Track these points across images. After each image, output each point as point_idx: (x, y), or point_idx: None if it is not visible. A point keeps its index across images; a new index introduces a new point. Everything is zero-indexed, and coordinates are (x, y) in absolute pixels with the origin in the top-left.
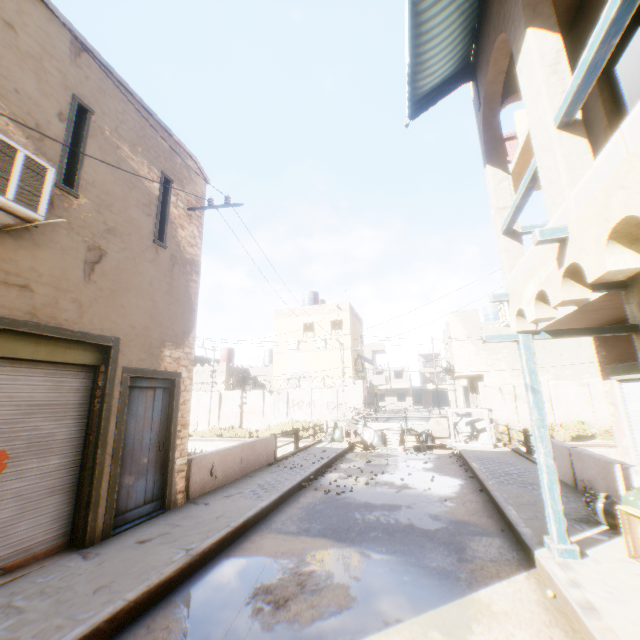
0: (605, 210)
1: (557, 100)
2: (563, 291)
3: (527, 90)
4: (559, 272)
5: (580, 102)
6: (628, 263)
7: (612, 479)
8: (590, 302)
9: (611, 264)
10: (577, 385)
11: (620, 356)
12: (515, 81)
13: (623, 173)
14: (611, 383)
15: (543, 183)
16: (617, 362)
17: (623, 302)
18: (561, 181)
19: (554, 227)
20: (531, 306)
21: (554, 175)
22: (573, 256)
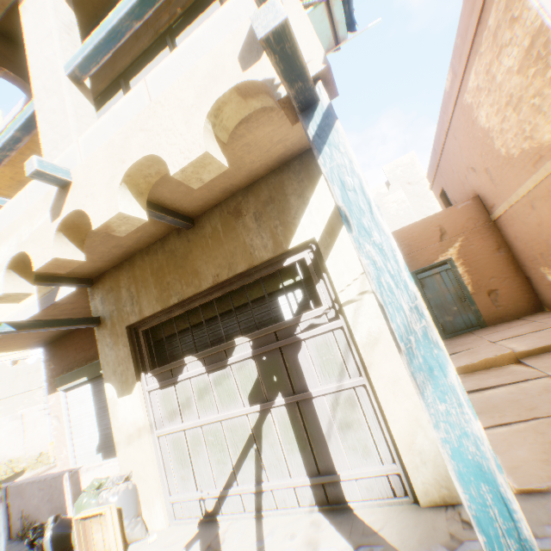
0: (124, 152)
1: (71, 56)
2: (57, 247)
3: (35, 30)
4: (55, 224)
5: (97, 65)
6: (137, 212)
7: (62, 493)
8: (57, 303)
9: (124, 207)
10: (13, 419)
11: (71, 365)
12: (4, 56)
13: (146, 118)
14: (60, 394)
15: (45, 126)
16: (68, 371)
17: (91, 298)
18: (71, 124)
19: (59, 165)
20: (1, 277)
21: (62, 118)
22: (78, 203)
